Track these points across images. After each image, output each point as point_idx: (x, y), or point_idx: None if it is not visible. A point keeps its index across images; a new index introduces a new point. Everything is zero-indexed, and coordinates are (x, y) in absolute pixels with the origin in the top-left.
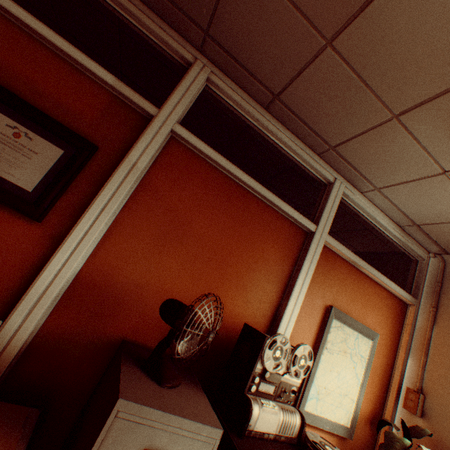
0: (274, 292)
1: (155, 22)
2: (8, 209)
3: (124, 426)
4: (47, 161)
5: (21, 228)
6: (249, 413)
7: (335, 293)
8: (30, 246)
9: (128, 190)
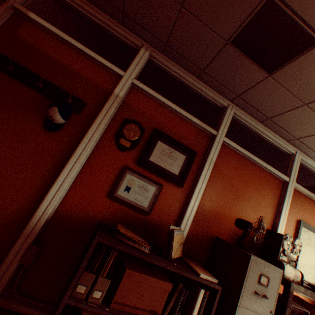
0: (271, 213)
1: (211, 92)
2: (170, 183)
3: (253, 265)
4: (180, 161)
5: (175, 190)
6: (283, 267)
7: (300, 213)
8: (179, 197)
9: (210, 170)
